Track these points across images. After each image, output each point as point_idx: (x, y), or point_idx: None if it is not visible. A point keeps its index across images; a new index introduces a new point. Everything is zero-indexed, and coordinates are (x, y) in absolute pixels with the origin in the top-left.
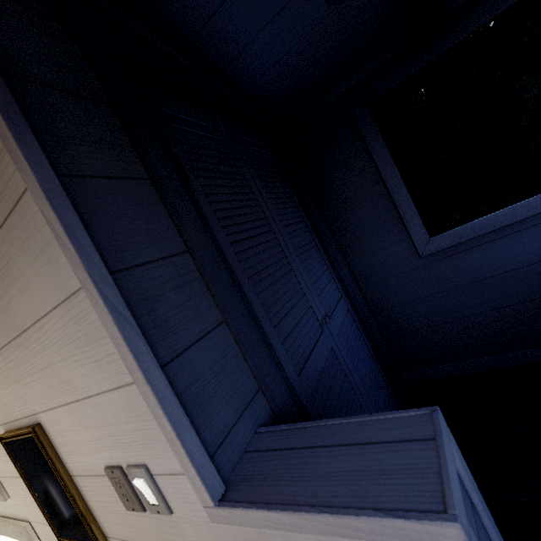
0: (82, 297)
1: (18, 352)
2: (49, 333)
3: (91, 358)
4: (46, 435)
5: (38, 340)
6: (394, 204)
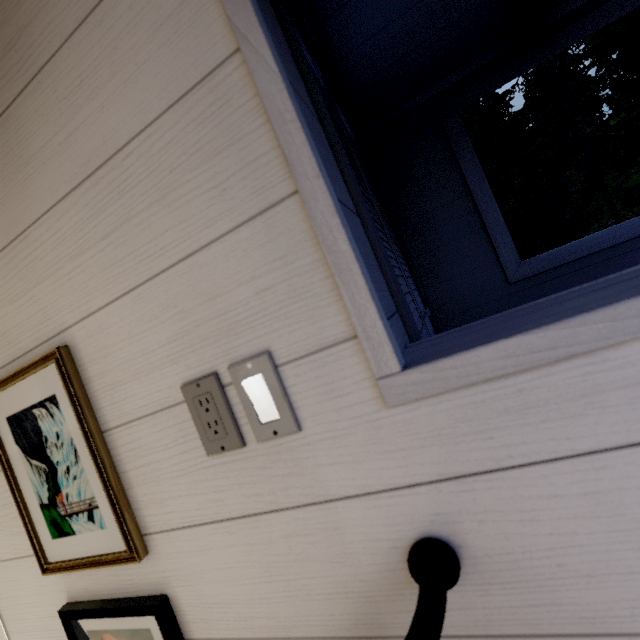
0: (224, 74)
1: (63, 220)
2: (139, 163)
3: (211, 182)
4: (74, 365)
5: (112, 183)
6: (481, 222)
